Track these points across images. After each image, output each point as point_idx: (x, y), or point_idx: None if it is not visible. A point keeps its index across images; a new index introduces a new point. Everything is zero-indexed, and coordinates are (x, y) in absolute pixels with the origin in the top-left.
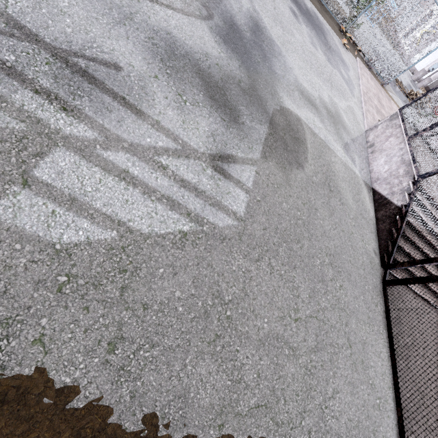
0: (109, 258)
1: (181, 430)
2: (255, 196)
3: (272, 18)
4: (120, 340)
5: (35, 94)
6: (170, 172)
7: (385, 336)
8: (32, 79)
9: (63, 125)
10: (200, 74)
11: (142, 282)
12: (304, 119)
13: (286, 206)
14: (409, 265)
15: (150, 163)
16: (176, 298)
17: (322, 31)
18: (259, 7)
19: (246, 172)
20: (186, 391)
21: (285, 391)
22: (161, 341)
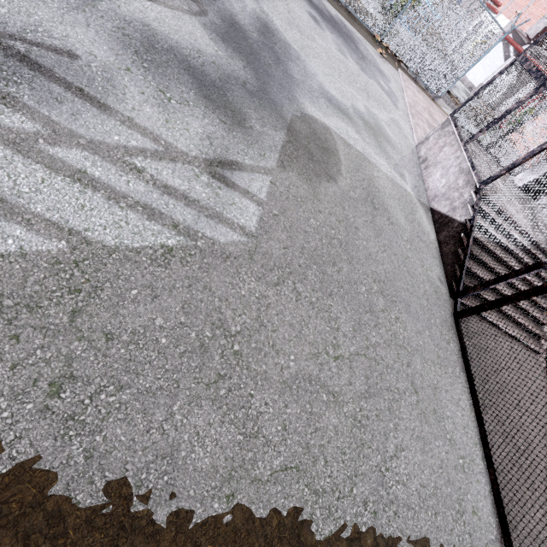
0: (53, 274)
1: (167, 504)
2: (271, 209)
3: (285, 21)
4: (69, 380)
5: None
6: (148, 176)
7: (464, 380)
8: None
9: None
10: (191, 71)
11: (104, 306)
12: (335, 128)
13: (315, 223)
14: (482, 288)
15: (119, 164)
16: (156, 326)
17: (352, 40)
18: (269, 8)
19: (256, 181)
20: (174, 448)
21: (326, 448)
22: (134, 382)
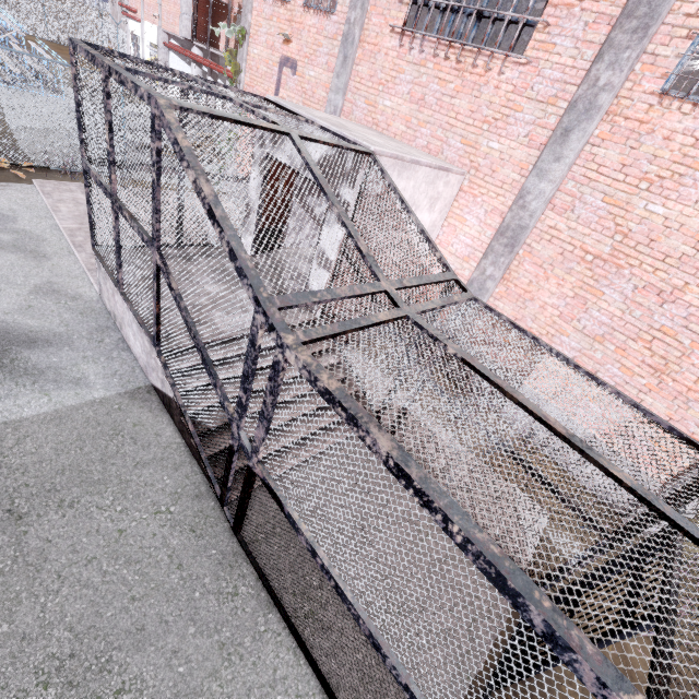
0: None
1: None
2: None
3: None
4: None
5: None
6: None
7: (276, 622)
8: None
9: None
10: None
11: None
12: None
13: None
14: (226, 491)
15: None
16: None
17: None
18: None
19: None
20: None
21: None
22: None
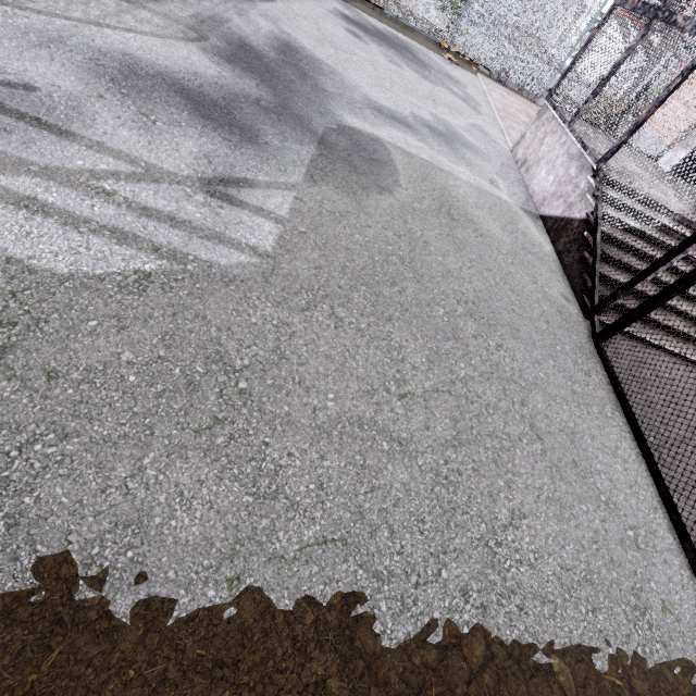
0: None
1: (132, 590)
2: (296, 226)
3: (314, 38)
4: None
5: None
6: (121, 199)
7: (621, 422)
8: None
9: None
10: (184, 93)
11: (48, 340)
12: (387, 138)
13: (362, 239)
14: (625, 292)
15: (82, 188)
16: (123, 362)
17: (408, 50)
18: (291, 29)
19: (274, 198)
20: (143, 513)
21: (390, 513)
22: (86, 429)
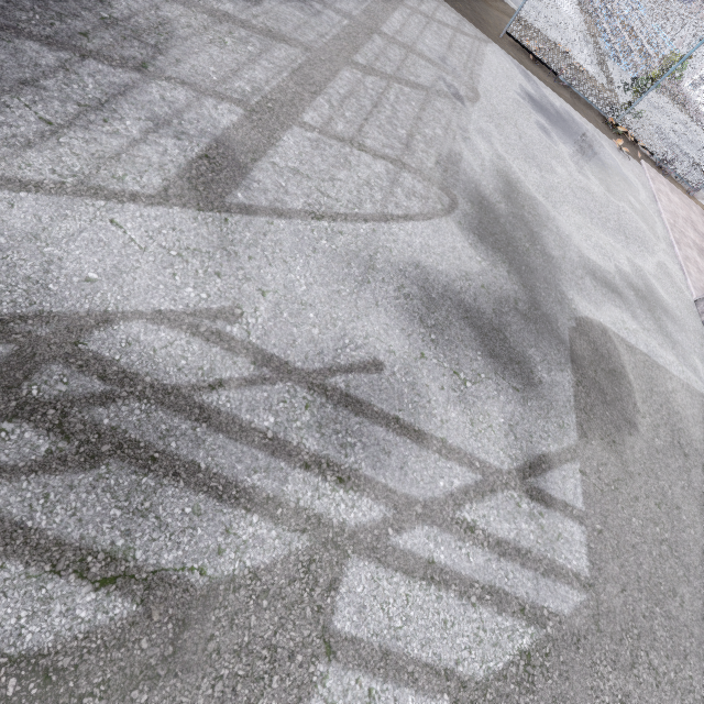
0: None
1: None
2: (593, 523)
3: (521, 157)
4: None
5: (306, 472)
6: (480, 534)
7: None
8: (297, 444)
9: (345, 512)
10: (468, 317)
11: None
12: (611, 325)
13: (637, 522)
14: None
15: (454, 528)
16: None
17: (586, 140)
18: (502, 147)
19: (568, 479)
20: None
21: None
22: None
